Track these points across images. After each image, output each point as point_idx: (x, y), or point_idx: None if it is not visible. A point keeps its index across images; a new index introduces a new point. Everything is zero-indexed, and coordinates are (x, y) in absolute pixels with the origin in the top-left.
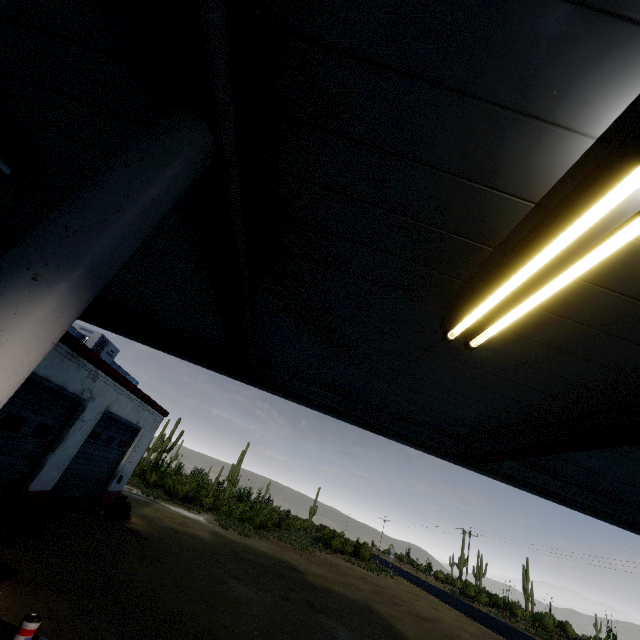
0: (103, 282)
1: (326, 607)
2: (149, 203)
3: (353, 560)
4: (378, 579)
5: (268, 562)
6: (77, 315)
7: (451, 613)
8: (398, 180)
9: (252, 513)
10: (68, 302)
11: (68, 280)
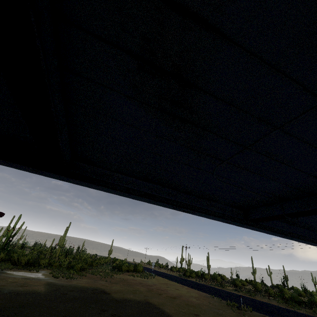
0: None
1: (126, 314)
2: None
3: (134, 274)
4: (148, 281)
5: (87, 293)
6: None
7: (184, 288)
8: None
9: (74, 263)
10: None
11: None
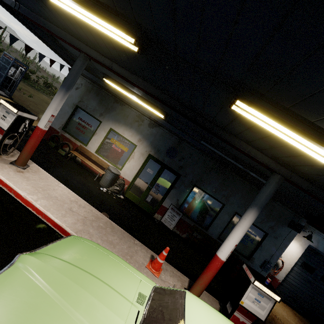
0: (261, 207)
1: None
2: (266, 193)
3: None
4: None
5: None
6: (258, 212)
7: None
8: (320, 169)
9: None
10: (255, 210)
11: (255, 207)
